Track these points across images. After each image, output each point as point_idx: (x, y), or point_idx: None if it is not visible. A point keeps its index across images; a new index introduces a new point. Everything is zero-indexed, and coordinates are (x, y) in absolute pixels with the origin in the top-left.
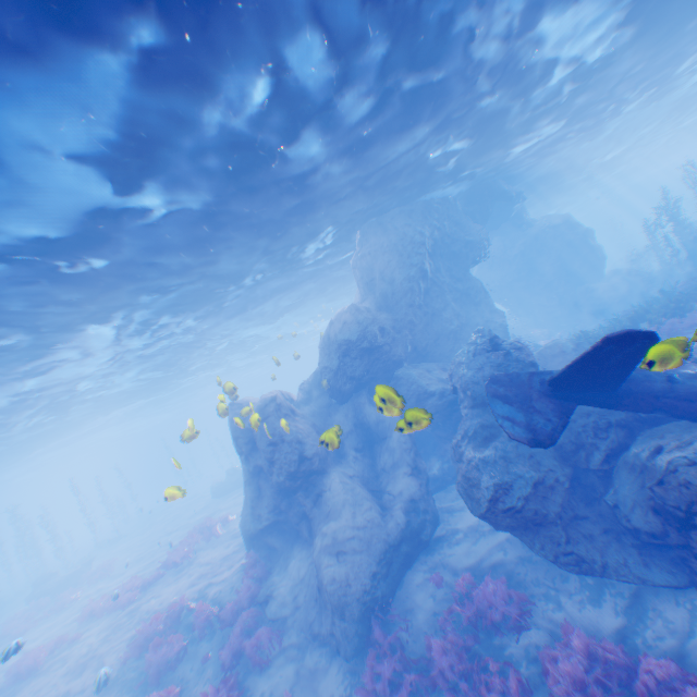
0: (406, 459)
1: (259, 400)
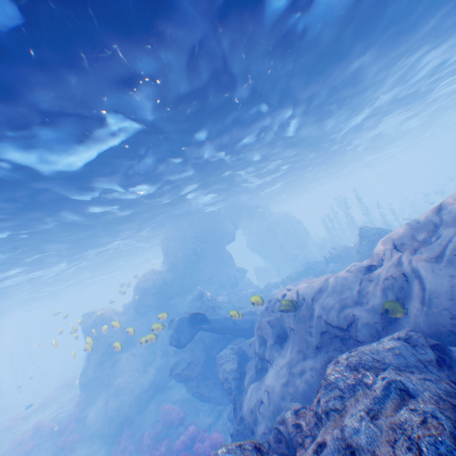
0: (163, 347)
1: (96, 315)
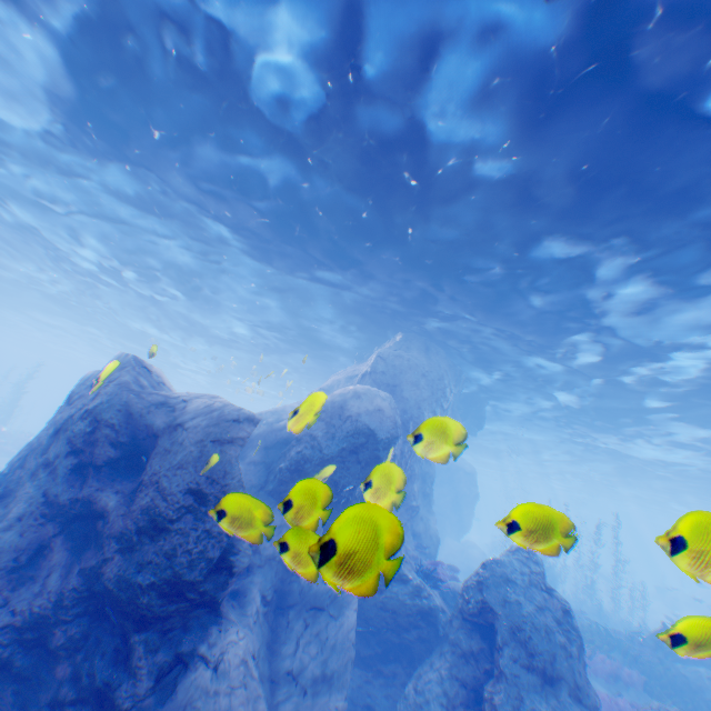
0: (348, 681)
1: (224, 403)
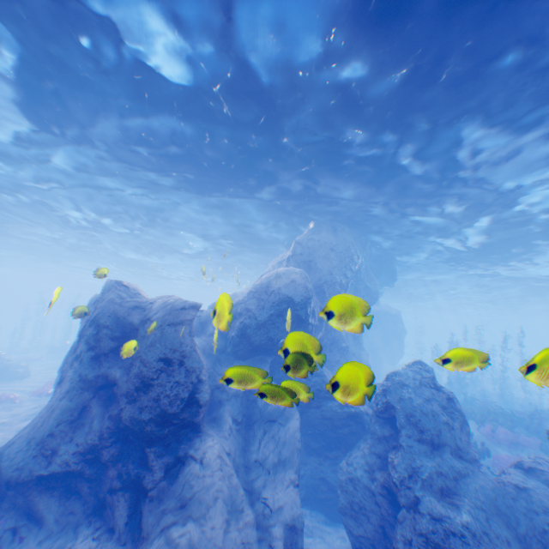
0: (297, 463)
1: (175, 299)
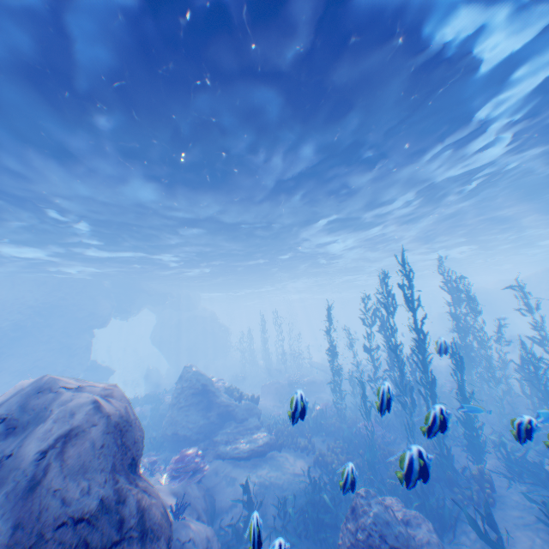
0: None
1: None
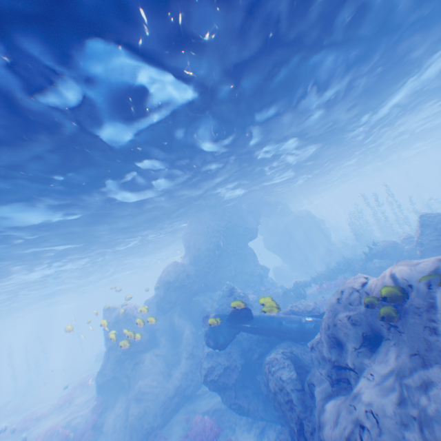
0: (188, 348)
1: (117, 310)
